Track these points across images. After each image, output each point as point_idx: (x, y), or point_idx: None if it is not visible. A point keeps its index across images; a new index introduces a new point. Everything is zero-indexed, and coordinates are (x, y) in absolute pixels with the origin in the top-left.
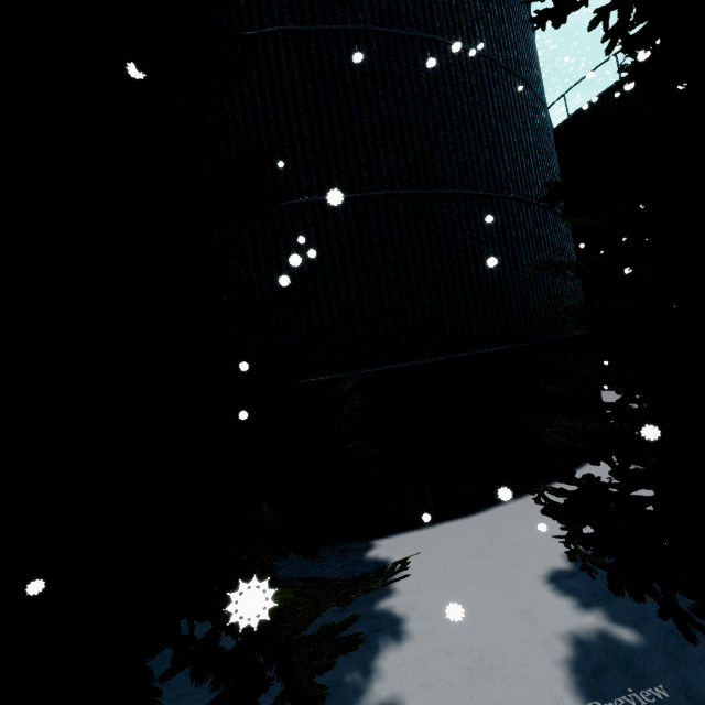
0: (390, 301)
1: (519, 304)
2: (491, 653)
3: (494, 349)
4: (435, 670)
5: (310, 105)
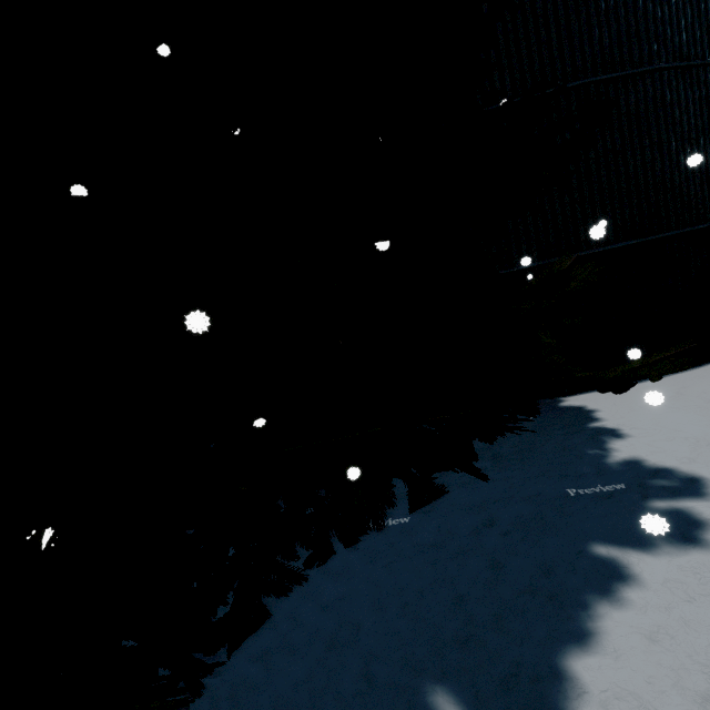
0: (579, 193)
1: None
2: (705, 439)
3: (681, 231)
4: (660, 446)
5: None
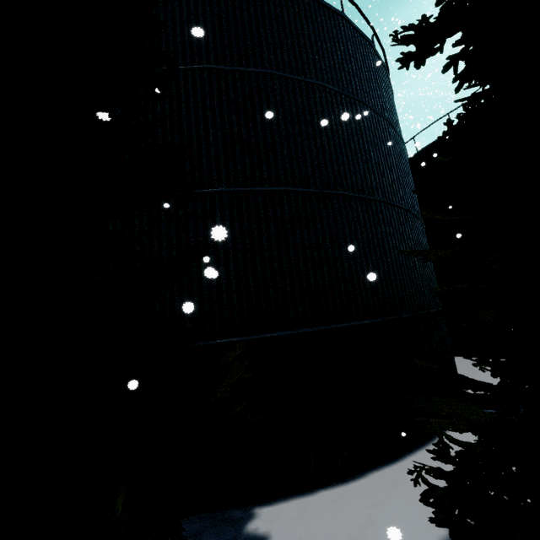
0: (281, 276)
1: (388, 284)
2: None
3: (368, 321)
4: None
5: (224, 120)
